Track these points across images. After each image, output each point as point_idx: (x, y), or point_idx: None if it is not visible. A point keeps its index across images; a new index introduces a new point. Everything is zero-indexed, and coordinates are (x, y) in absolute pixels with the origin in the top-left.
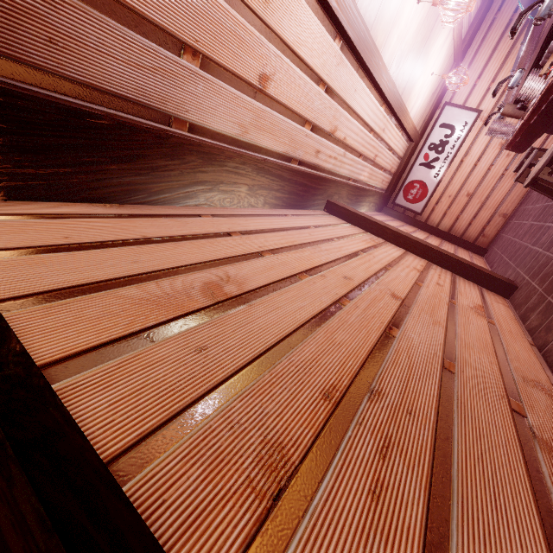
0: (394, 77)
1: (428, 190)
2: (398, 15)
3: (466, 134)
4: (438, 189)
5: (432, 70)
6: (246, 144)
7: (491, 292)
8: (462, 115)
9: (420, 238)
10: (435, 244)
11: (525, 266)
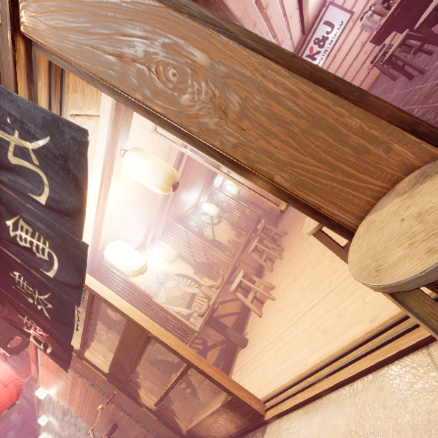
0: None
1: None
2: None
3: (341, 32)
4: None
5: None
6: (222, 2)
7: None
8: (340, 15)
9: None
10: None
11: None
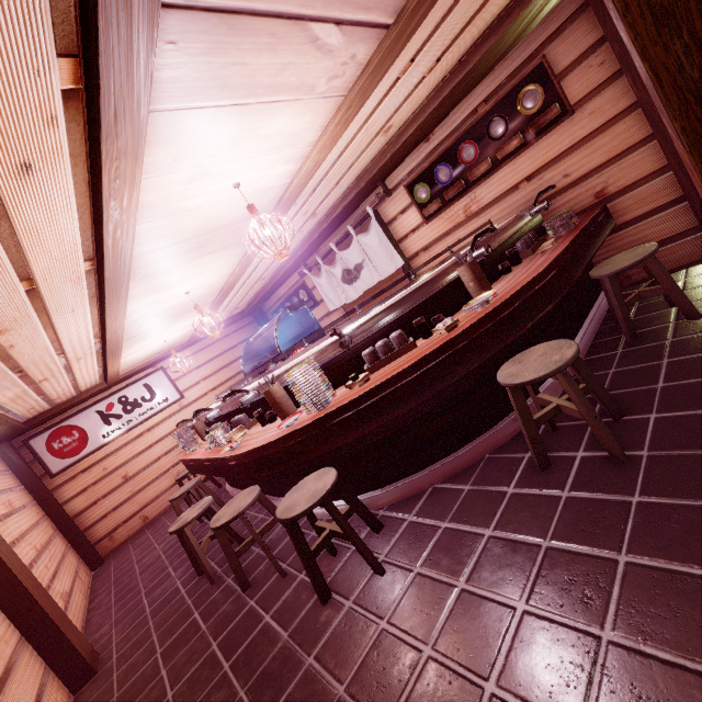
0: (129, 324)
1: (86, 448)
2: (166, 288)
3: (161, 409)
4: (98, 453)
5: (168, 337)
6: None
7: (58, 681)
8: (169, 389)
9: (23, 526)
10: (38, 546)
11: (124, 631)
